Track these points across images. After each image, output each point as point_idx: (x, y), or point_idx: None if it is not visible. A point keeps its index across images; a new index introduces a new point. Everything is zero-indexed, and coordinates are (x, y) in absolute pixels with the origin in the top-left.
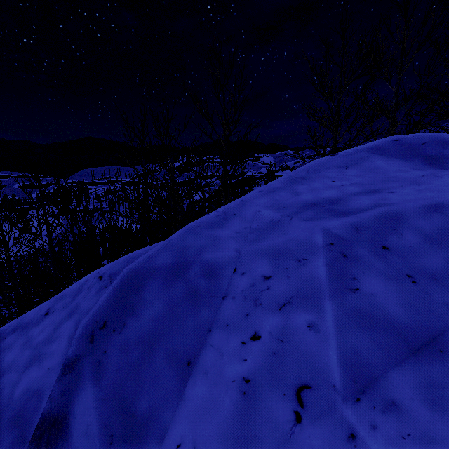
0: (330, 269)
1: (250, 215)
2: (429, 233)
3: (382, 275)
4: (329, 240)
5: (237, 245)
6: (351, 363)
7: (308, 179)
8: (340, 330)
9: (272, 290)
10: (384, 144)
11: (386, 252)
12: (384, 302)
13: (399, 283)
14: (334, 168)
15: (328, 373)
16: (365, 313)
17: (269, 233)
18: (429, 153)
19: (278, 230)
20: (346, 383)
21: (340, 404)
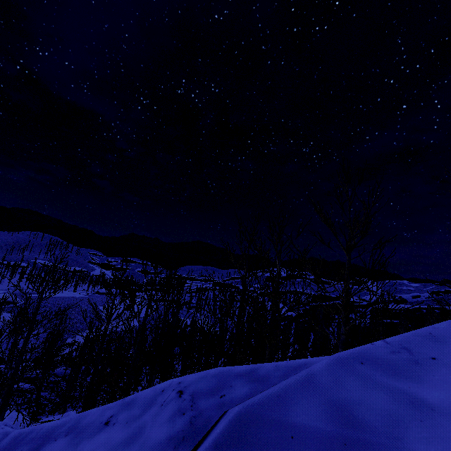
0: None
1: None
2: None
3: None
4: None
5: None
6: None
7: None
8: None
9: None
10: None
11: None
12: None
13: None
14: None
15: None
16: None
17: None
18: None
19: None
20: None
21: None
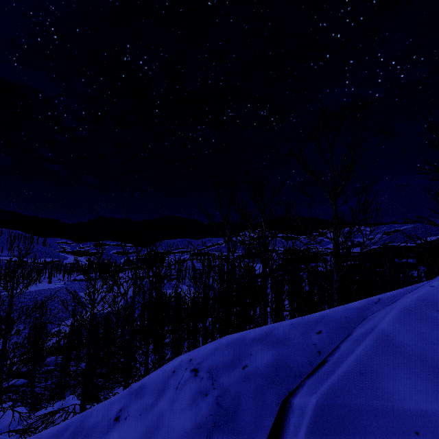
0: None
1: None
2: None
3: None
4: None
5: None
6: None
7: None
8: None
9: None
10: None
11: None
12: None
13: None
14: None
15: None
16: None
17: None
18: None
19: None
20: None
21: None
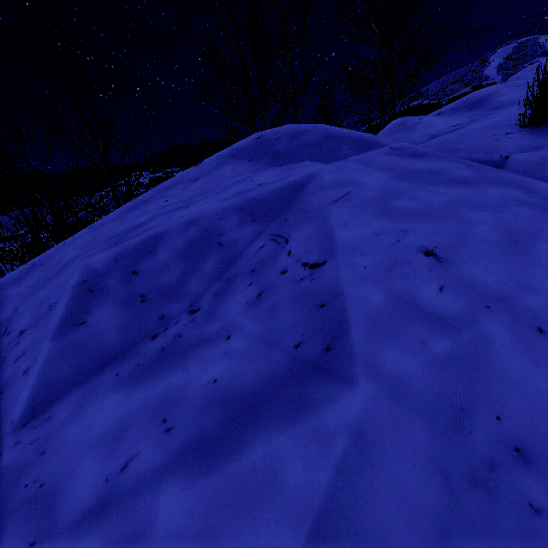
0: (68, 308)
1: (57, 262)
2: (179, 249)
3: (117, 302)
4: (84, 277)
5: (19, 303)
6: (39, 394)
7: (148, 202)
8: (45, 368)
9: (20, 344)
10: (246, 144)
11: (133, 277)
12: (103, 328)
13: (129, 306)
14: (185, 182)
15: (15, 410)
16: (79, 344)
17: (51, 280)
18: (277, 150)
19: (58, 276)
20: (25, 414)
21: (8, 434)
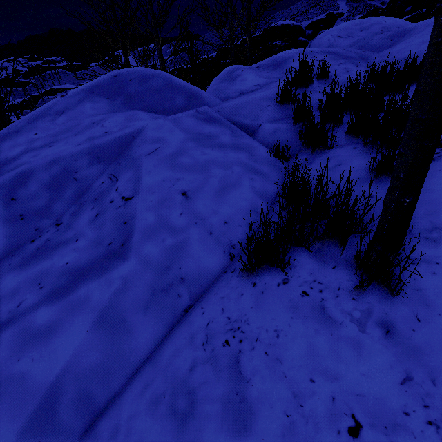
0: None
1: None
2: (45, 182)
3: (2, 220)
4: None
5: None
6: None
7: (19, 132)
8: None
9: None
10: (105, 80)
11: (13, 203)
12: None
13: (12, 222)
14: (53, 114)
15: None
16: None
17: None
18: (129, 92)
19: None
20: None
21: None
